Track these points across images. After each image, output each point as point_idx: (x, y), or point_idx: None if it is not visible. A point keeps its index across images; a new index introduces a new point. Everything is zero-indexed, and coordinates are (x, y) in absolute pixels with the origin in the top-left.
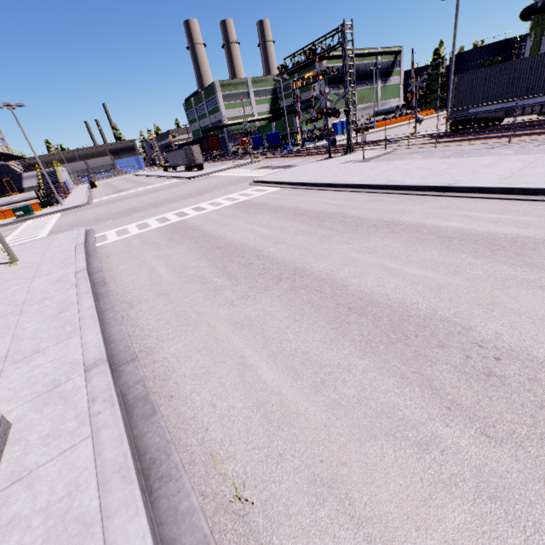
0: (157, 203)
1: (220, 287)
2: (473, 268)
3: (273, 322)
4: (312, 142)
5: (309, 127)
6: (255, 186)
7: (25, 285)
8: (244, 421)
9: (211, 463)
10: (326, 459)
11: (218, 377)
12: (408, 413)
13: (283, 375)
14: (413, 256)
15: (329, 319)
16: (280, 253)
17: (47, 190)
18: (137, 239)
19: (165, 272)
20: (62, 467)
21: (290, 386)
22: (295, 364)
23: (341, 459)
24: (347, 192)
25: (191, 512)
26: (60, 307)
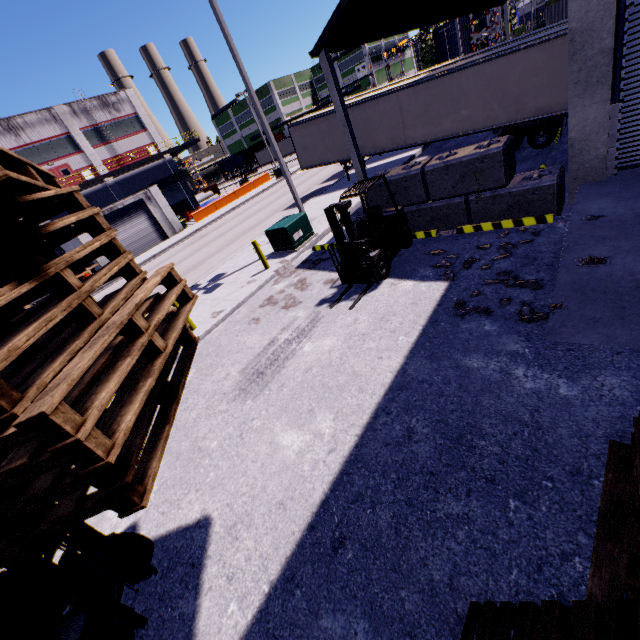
0: None
1: None
2: None
3: None
4: None
5: None
6: None
7: None
8: None
9: None
10: None
11: None
12: None
13: None
14: None
15: None
16: None
17: None
18: None
19: None
20: None
21: None
22: None
23: None
24: None
25: None
26: None
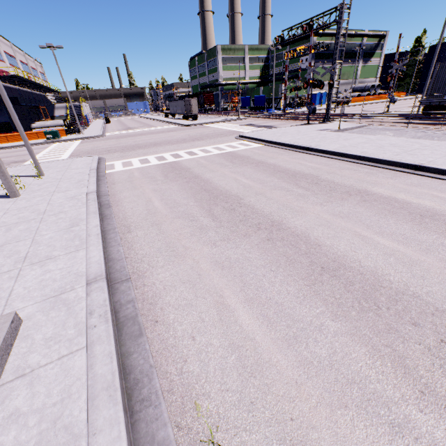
0: (157, 143)
1: (205, 226)
2: (445, 249)
3: (251, 268)
4: (292, 108)
5: (291, 94)
6: (240, 140)
7: (47, 197)
8: (220, 361)
9: (187, 396)
10: (296, 418)
11: (198, 311)
12: (379, 388)
13: (258, 321)
14: (385, 228)
15: (303, 275)
16: (260, 204)
17: (72, 120)
18: (138, 172)
19: (159, 204)
20: (59, 371)
21: (264, 334)
22: (270, 313)
23: (311, 422)
24: (322, 157)
25: (166, 443)
26: (72, 222)
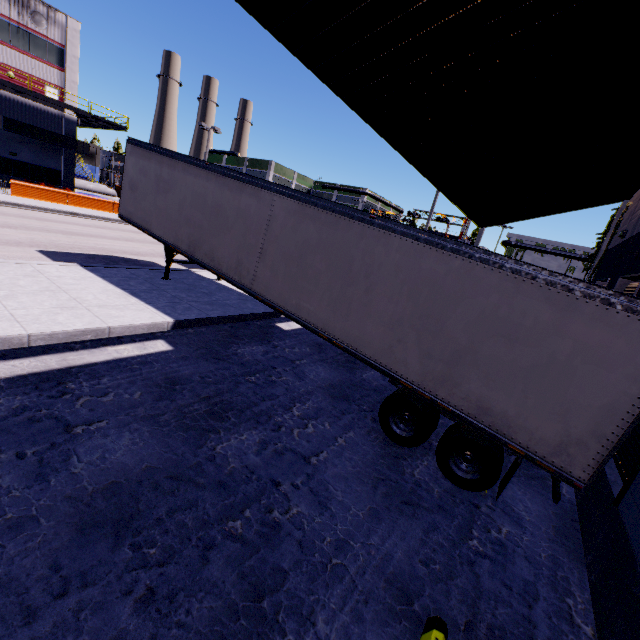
0: None
1: None
2: None
3: None
4: None
5: None
6: None
7: None
8: None
9: None
10: None
11: None
12: None
13: None
14: None
15: None
16: None
17: None
18: None
19: None
20: None
21: None
22: None
23: None
24: None
25: None
26: None
